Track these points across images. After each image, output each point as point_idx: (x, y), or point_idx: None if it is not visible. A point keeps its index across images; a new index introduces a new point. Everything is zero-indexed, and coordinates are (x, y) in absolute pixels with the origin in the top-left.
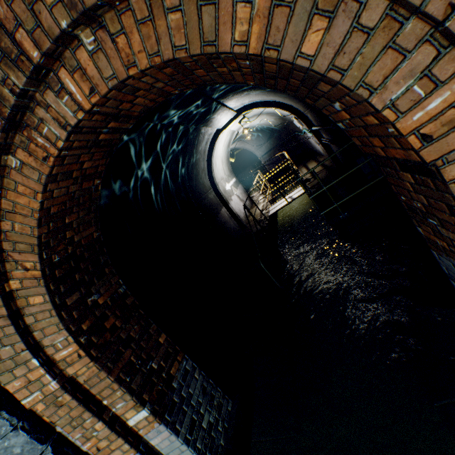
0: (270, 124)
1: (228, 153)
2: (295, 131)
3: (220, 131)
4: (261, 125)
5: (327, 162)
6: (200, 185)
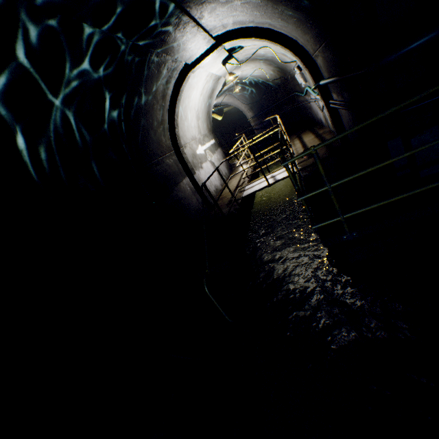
0: (266, 77)
1: (209, 106)
2: (295, 90)
3: (190, 67)
4: (255, 77)
5: (328, 136)
6: (153, 144)
